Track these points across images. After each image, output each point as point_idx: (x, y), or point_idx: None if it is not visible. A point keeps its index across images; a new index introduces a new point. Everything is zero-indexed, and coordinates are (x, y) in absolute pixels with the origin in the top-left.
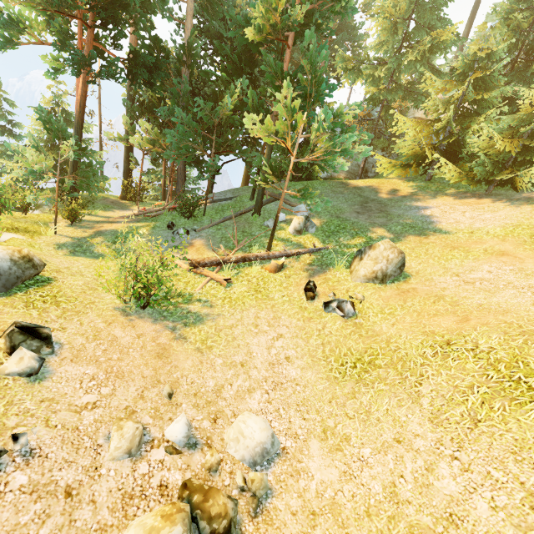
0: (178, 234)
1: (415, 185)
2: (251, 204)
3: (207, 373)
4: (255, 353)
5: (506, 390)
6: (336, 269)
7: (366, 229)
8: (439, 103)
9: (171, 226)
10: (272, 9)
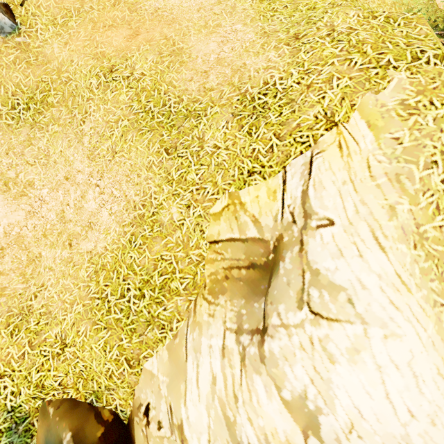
0: None
1: None
2: None
3: None
4: None
5: (138, 122)
6: None
7: None
8: None
9: None
10: None
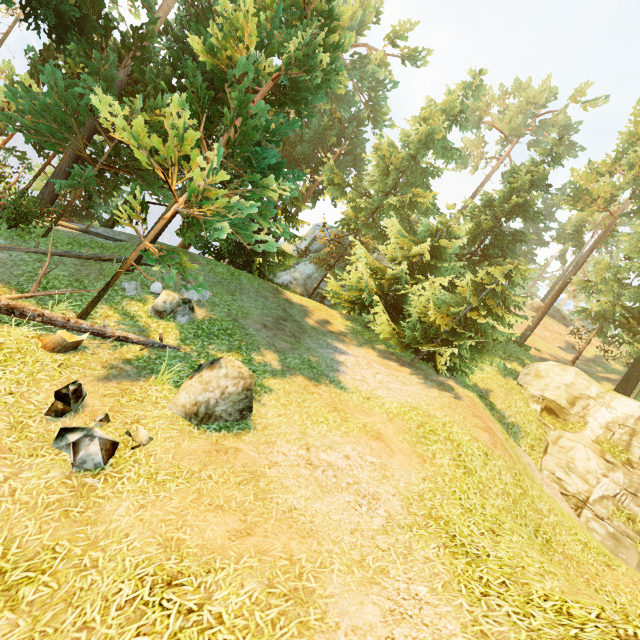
0: None
1: (352, 326)
2: None
3: None
4: None
5: None
6: (156, 382)
7: (256, 348)
8: (397, 251)
9: None
10: (236, 39)
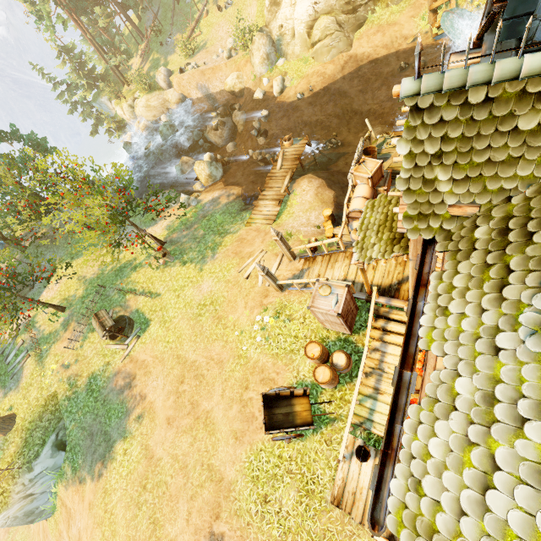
0: (169, 42)
1: None
2: (171, 1)
3: (217, 46)
4: (222, 35)
5: None
6: None
7: None
8: None
9: (162, 44)
10: None
